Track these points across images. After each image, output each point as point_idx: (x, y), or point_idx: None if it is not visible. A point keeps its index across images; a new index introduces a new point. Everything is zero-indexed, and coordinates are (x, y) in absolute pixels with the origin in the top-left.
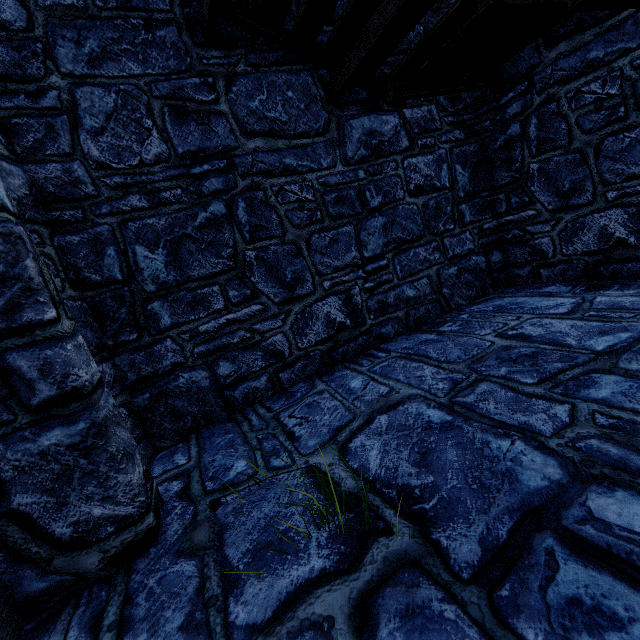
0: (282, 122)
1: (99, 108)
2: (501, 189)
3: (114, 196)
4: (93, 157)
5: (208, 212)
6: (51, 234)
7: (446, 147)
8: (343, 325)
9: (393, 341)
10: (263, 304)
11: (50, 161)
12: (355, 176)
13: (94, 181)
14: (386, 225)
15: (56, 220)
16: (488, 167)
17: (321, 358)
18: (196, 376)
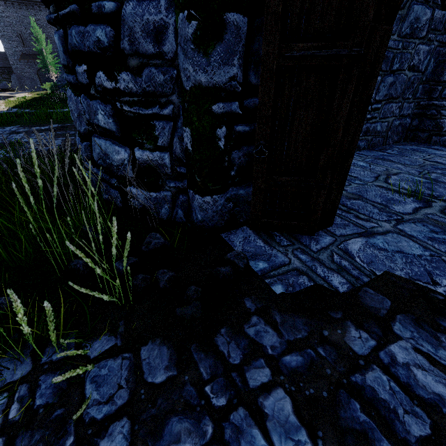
0: None
1: None
2: (442, 83)
3: None
4: None
5: None
6: None
7: (435, 44)
8: None
9: (362, 151)
10: None
11: None
12: (397, 45)
13: None
14: (391, 83)
15: None
16: (444, 67)
17: None
18: None
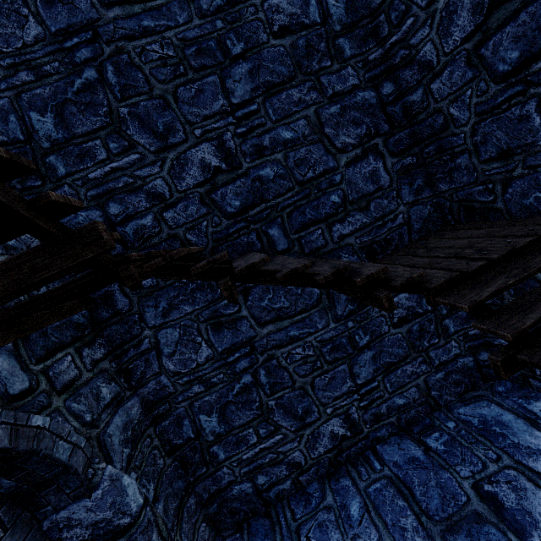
0: (285, 308)
1: (171, 340)
2: None
3: (184, 389)
4: (171, 370)
5: (241, 383)
6: (155, 427)
7: None
8: (344, 436)
9: (387, 443)
10: (283, 433)
11: (149, 381)
12: (345, 327)
13: (173, 383)
14: (374, 356)
15: (156, 416)
16: None
17: (329, 462)
18: (243, 487)
